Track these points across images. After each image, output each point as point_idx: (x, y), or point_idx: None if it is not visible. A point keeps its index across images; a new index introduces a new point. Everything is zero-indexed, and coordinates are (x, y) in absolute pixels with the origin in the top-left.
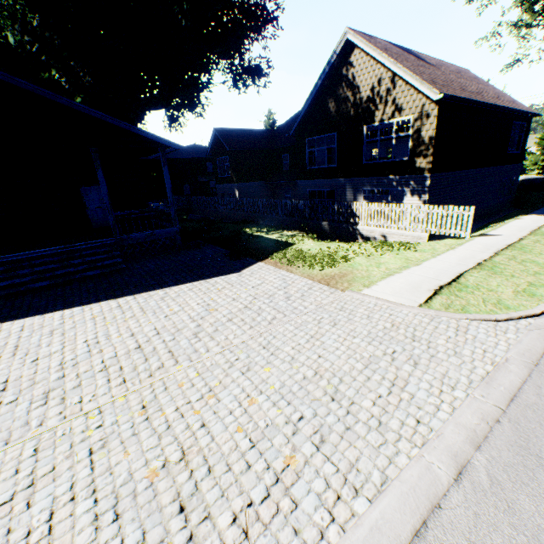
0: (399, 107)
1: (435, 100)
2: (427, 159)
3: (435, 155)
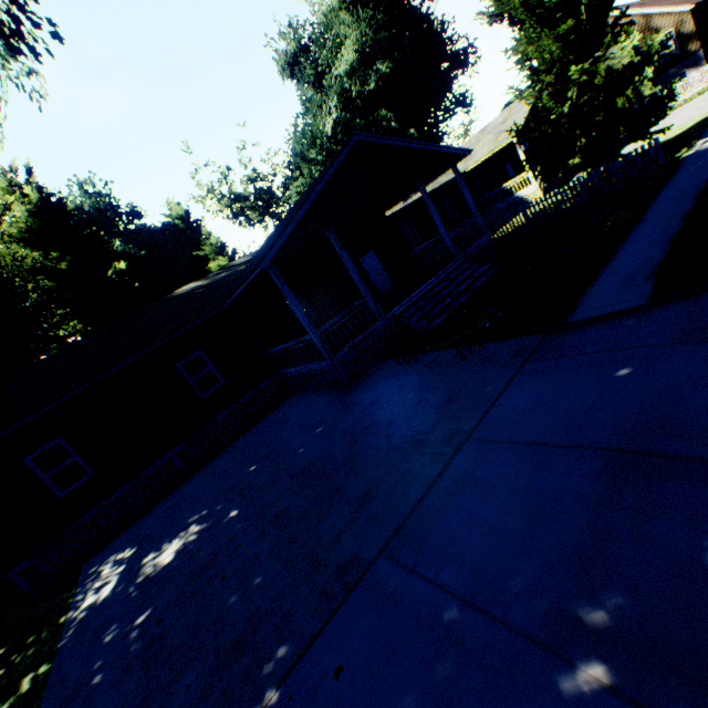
0: (657, 30)
1: (685, 12)
2: (694, 44)
3: (698, 40)
